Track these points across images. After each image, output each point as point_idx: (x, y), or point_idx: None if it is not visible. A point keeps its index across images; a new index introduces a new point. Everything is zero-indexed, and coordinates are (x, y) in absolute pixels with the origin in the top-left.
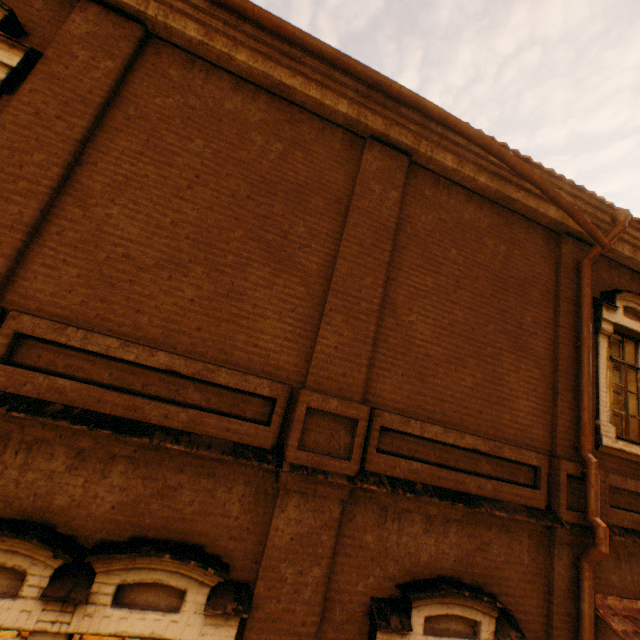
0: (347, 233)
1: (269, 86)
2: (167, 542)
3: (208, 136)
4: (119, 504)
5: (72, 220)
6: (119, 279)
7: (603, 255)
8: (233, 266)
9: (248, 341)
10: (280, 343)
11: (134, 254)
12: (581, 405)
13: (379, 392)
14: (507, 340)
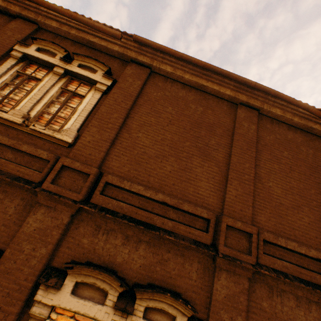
0: (234, 143)
1: (196, 86)
2: (164, 288)
3: (173, 106)
4: (142, 265)
5: (125, 138)
6: (142, 161)
7: None
8: (186, 157)
9: (194, 191)
10: (208, 193)
11: (147, 151)
12: None
13: (259, 221)
14: None
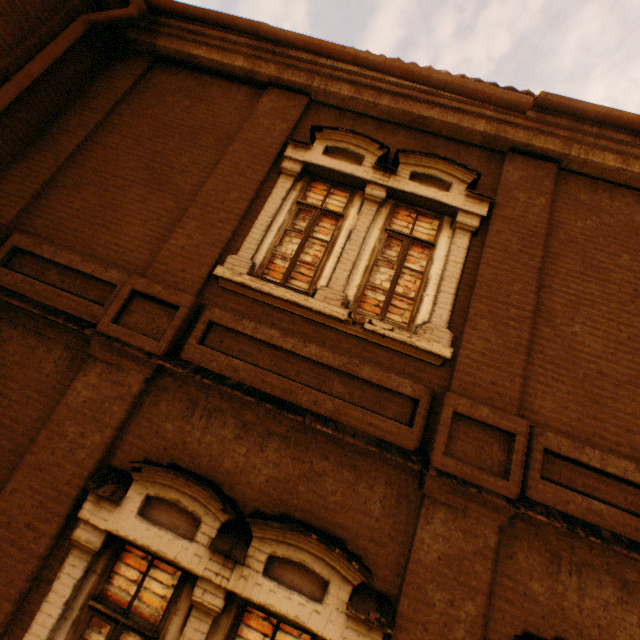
0: None
1: None
2: None
3: (630, 250)
4: None
5: (546, 339)
6: (600, 396)
7: None
8: None
9: None
10: None
11: (604, 370)
12: None
13: None
14: None
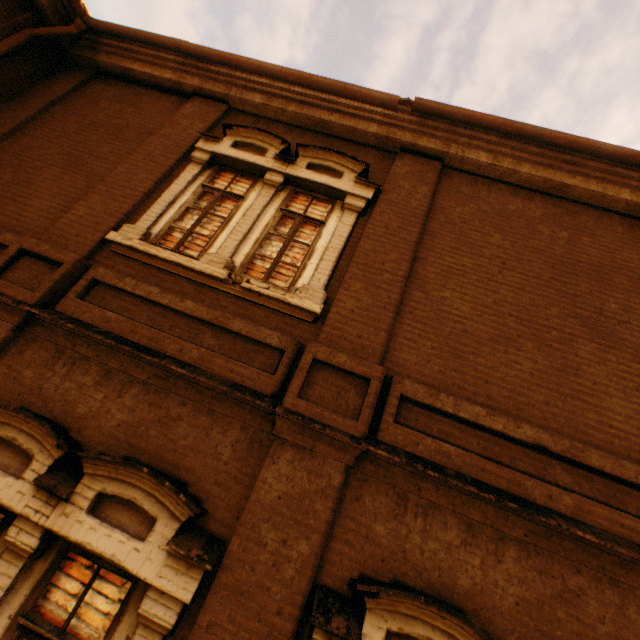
0: None
1: (545, 188)
2: None
3: (502, 231)
4: (520, 600)
5: (417, 302)
6: (463, 351)
7: None
8: (558, 341)
9: (599, 420)
10: (635, 425)
11: (469, 329)
12: None
13: None
14: None
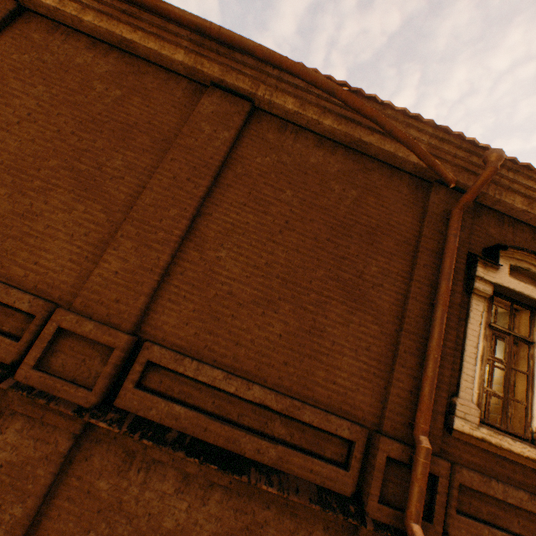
0: (162, 167)
1: (117, 43)
2: None
3: (51, 83)
4: None
5: None
6: None
7: (492, 209)
8: (38, 190)
9: (30, 258)
10: (63, 263)
11: None
12: (424, 373)
13: (161, 325)
14: (340, 288)
